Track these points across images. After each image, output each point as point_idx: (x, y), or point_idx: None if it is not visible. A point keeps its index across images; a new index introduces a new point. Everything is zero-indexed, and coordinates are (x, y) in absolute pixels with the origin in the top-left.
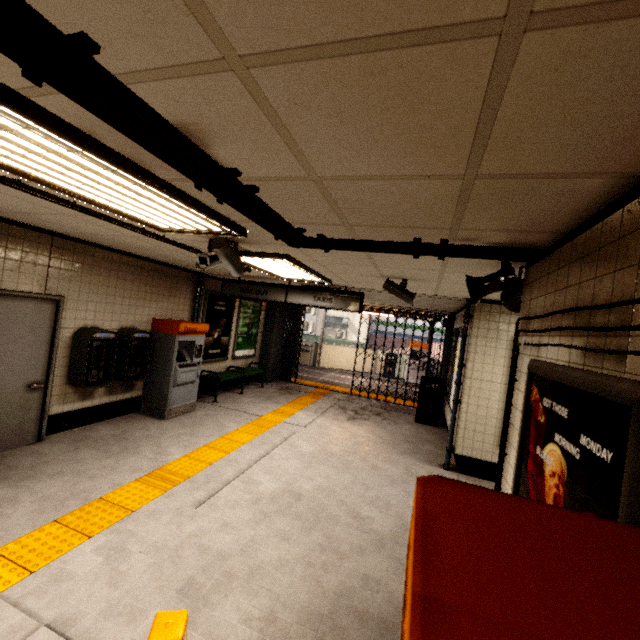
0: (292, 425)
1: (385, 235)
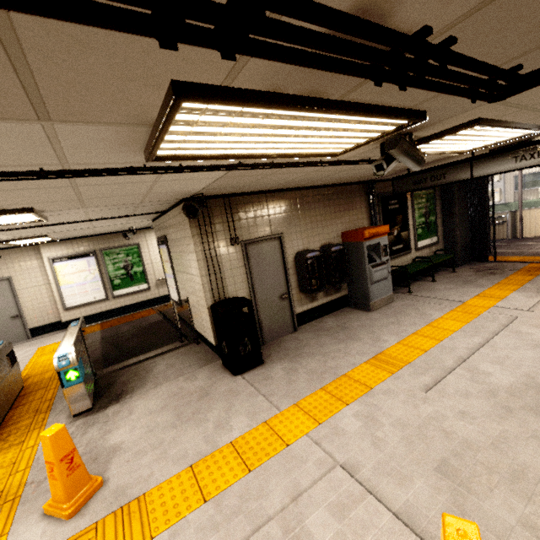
0: (508, 309)
1: None
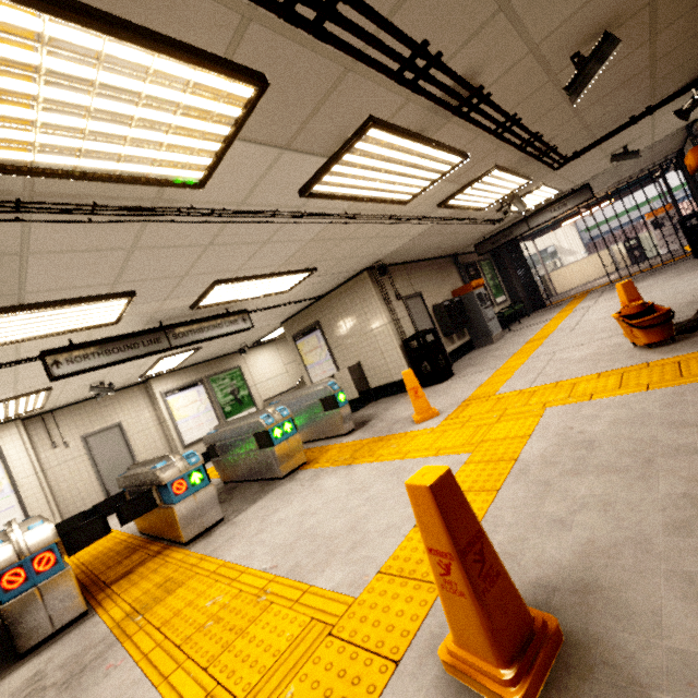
0: (582, 308)
1: (613, 127)
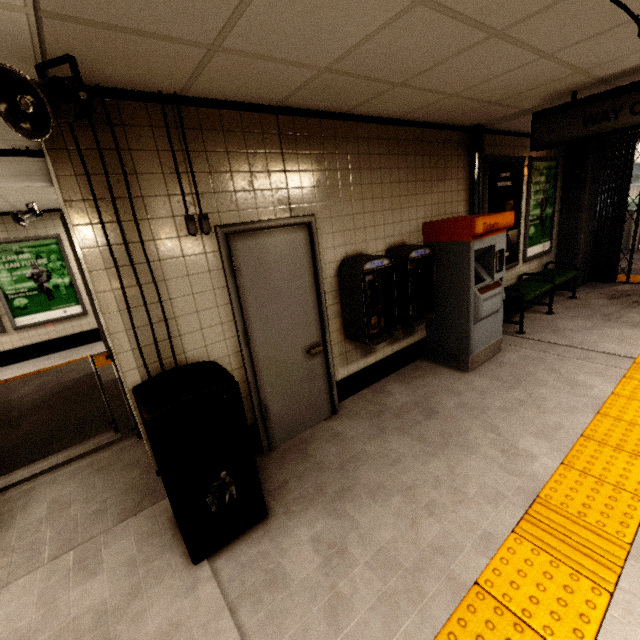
0: None
1: None
